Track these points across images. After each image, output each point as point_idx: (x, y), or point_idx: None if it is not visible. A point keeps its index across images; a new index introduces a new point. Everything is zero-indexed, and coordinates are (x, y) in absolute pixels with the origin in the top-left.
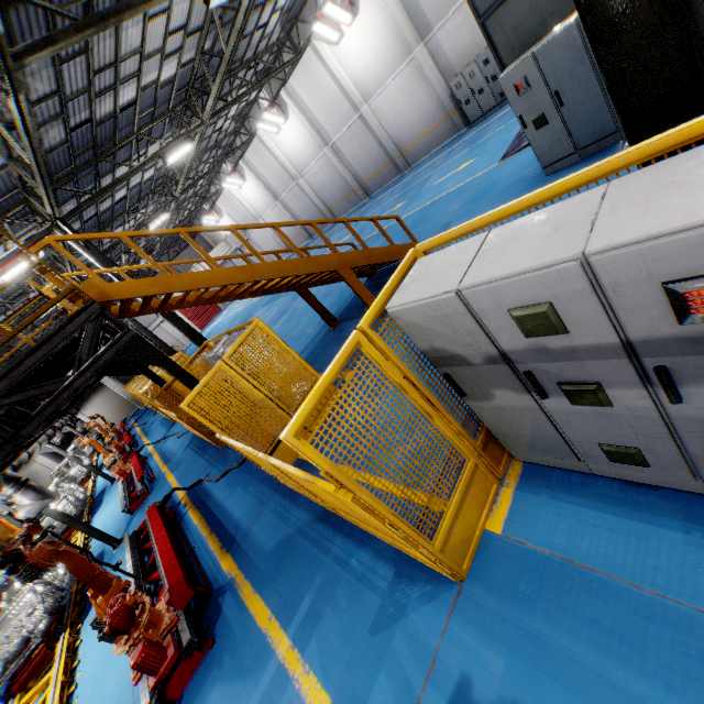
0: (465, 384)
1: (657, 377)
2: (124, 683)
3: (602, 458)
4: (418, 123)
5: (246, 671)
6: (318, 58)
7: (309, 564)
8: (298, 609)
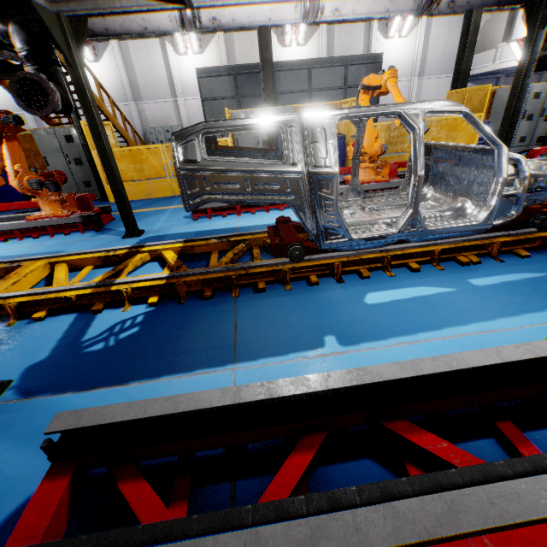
0: (241, 142)
1: None
2: (1, 251)
3: None
4: (118, 138)
5: (155, 213)
6: None
7: (168, 201)
8: (173, 204)
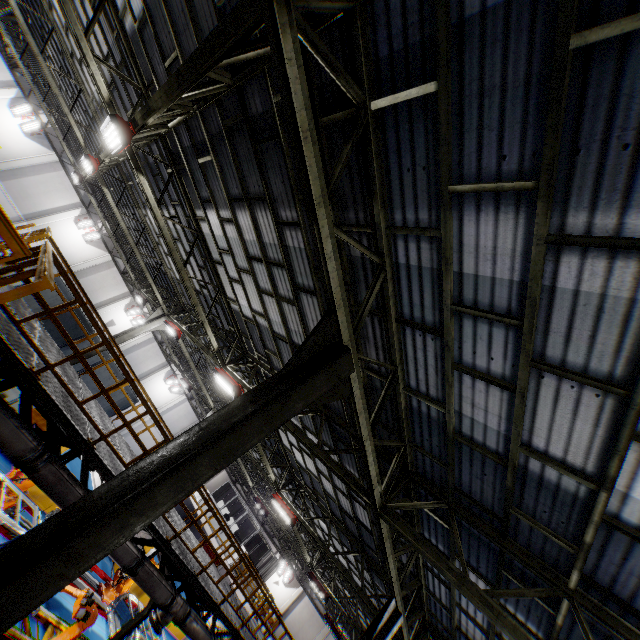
0: None
1: (17, 401)
2: None
3: None
4: None
5: None
6: (4, 82)
7: None
8: None
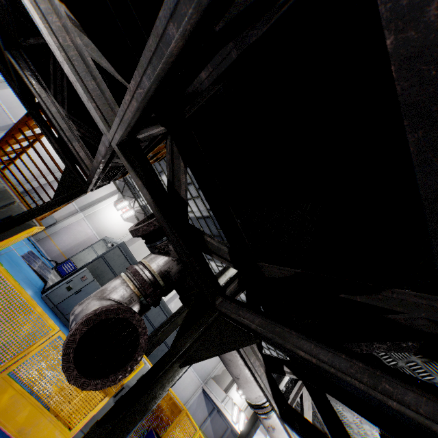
0: None
1: None
2: None
3: (89, 426)
4: None
5: None
6: None
7: None
8: None
